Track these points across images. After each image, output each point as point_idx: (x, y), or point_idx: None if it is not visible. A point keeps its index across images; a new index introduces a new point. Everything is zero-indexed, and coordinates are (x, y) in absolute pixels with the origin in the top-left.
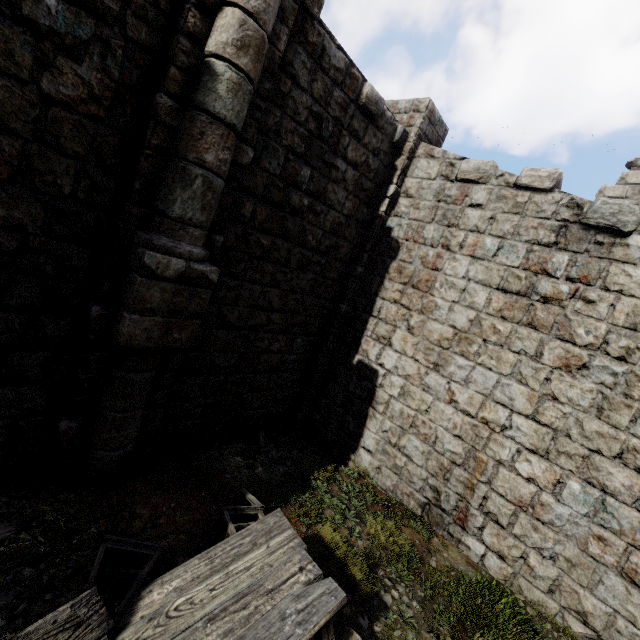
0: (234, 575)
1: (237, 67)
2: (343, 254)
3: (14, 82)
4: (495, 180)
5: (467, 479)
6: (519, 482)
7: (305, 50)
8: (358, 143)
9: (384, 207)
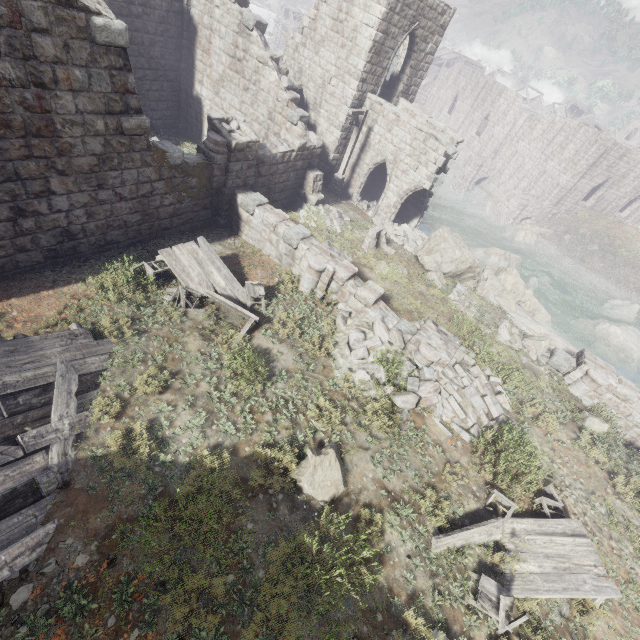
0: None
1: None
2: (173, 34)
3: None
4: None
5: None
6: None
7: None
8: None
9: (186, 2)
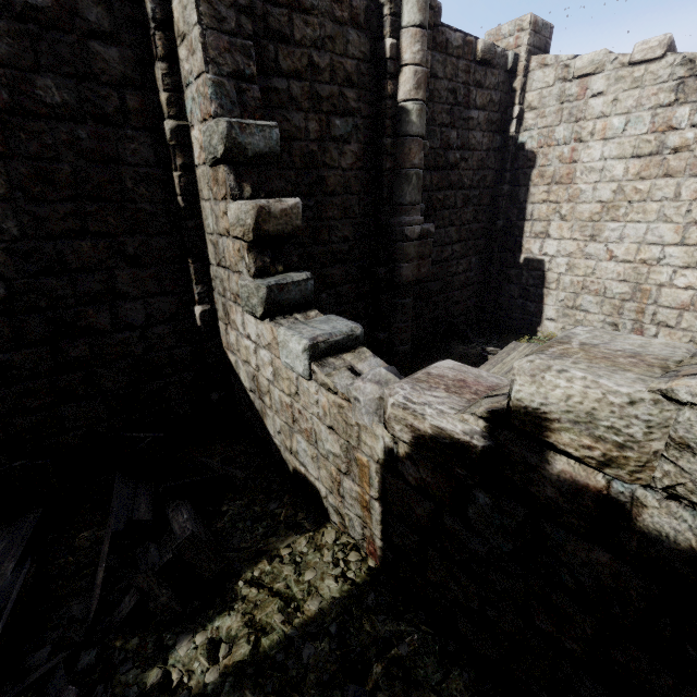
0: (507, 362)
1: (418, 100)
2: (489, 181)
3: (335, 170)
4: (610, 66)
5: (637, 307)
6: (679, 293)
7: (437, 51)
8: (482, 90)
9: (513, 128)
